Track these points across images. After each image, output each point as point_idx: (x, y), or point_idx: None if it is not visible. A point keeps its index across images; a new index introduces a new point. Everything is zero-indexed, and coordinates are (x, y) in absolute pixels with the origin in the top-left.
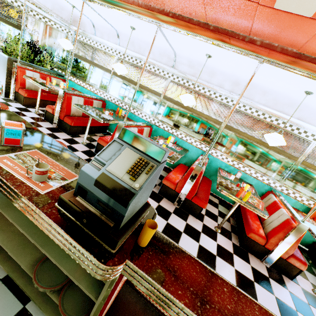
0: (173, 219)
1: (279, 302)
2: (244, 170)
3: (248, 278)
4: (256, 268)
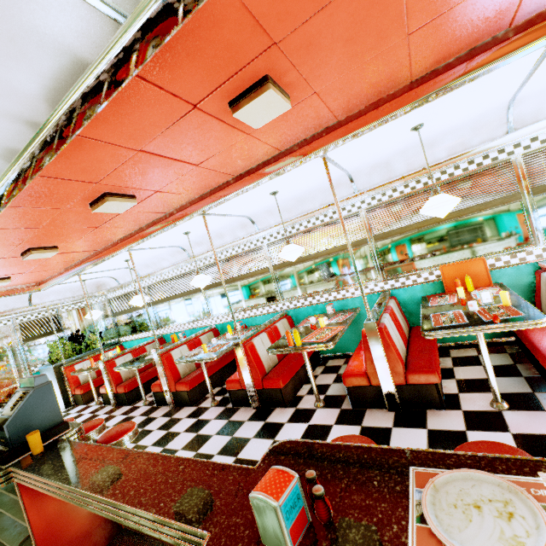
0: (243, 429)
1: None
2: (333, 297)
3: None
4: (372, 425)
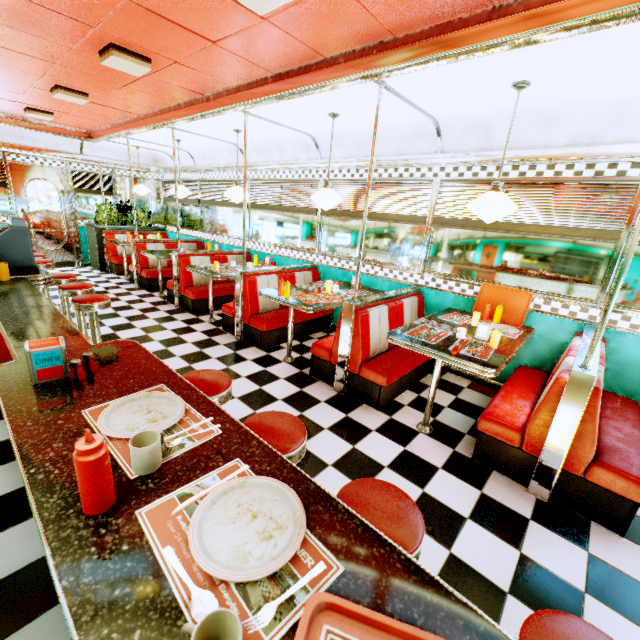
0: (214, 349)
1: (300, 418)
2: (366, 270)
3: (272, 396)
4: (310, 393)
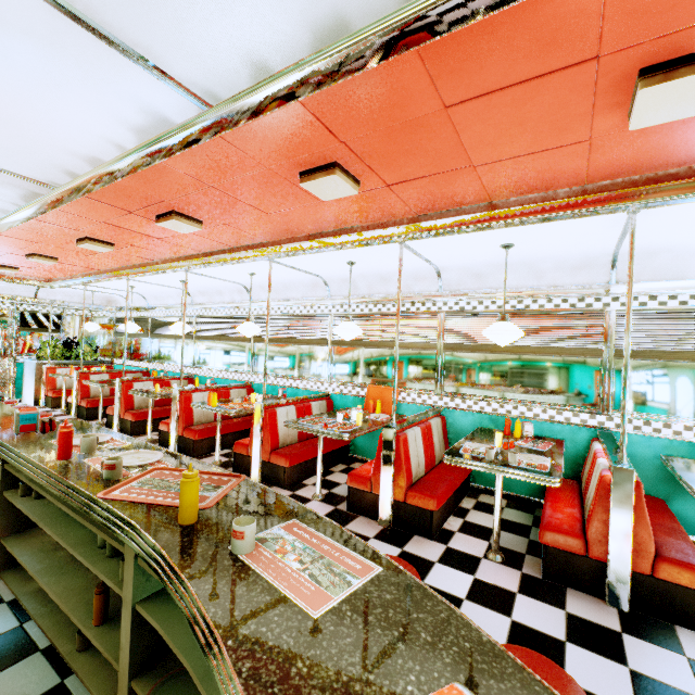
0: None
1: None
2: (290, 384)
3: None
4: None
